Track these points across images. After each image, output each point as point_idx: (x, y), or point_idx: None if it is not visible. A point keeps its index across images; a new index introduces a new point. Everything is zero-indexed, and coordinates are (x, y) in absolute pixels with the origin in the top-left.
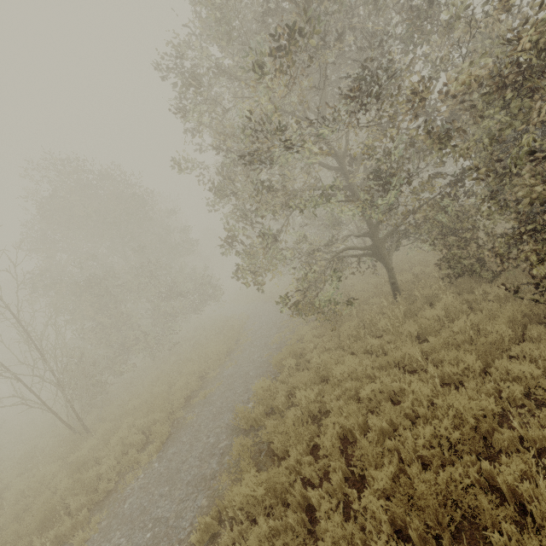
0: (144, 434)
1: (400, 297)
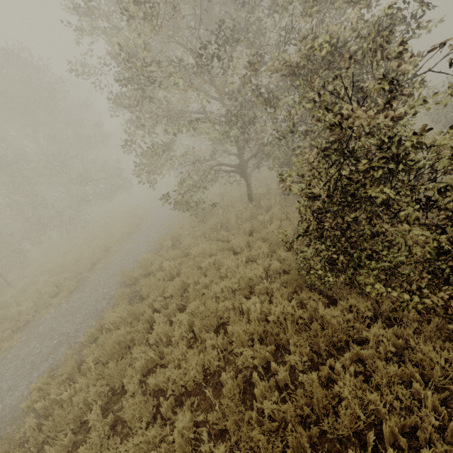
0: (57, 287)
1: (251, 204)
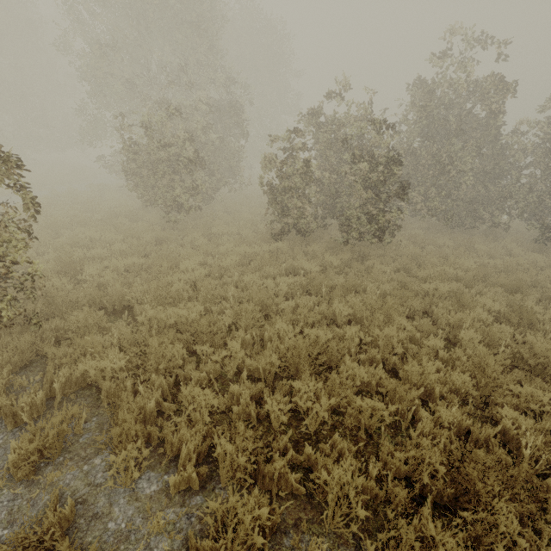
0: None
1: None
